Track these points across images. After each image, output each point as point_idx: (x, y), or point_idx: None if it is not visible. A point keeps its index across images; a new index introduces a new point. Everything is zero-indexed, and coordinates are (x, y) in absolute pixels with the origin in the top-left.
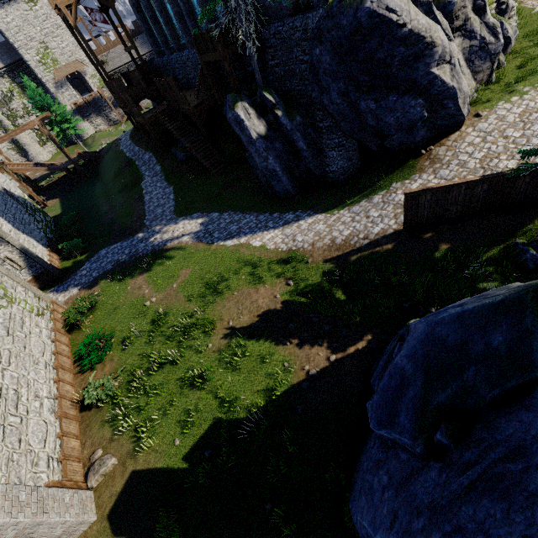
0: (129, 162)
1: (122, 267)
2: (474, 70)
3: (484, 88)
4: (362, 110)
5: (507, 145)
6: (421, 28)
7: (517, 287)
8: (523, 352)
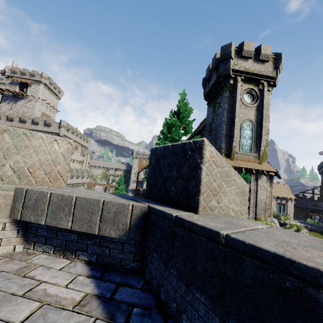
0: None
1: None
2: None
3: None
4: None
5: None
6: None
7: None
8: None
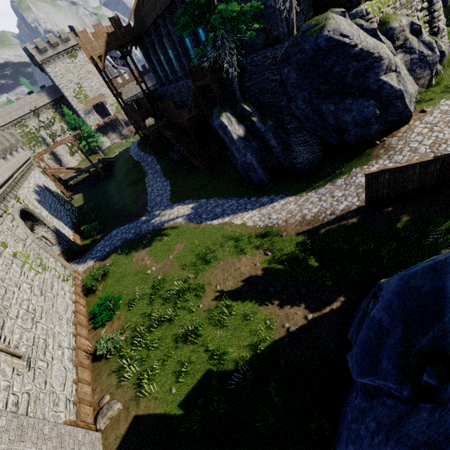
0: (136, 164)
1: (129, 243)
2: (416, 77)
3: (426, 90)
4: (324, 112)
5: None
6: (370, 46)
7: None
8: None
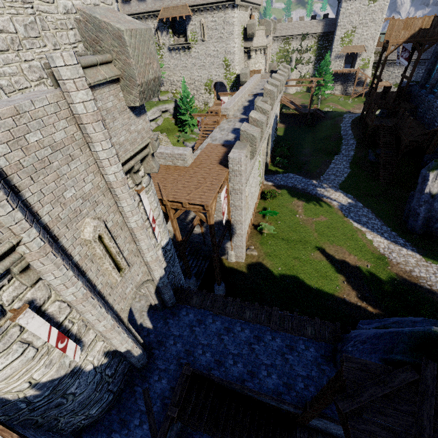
0: (339, 137)
1: (295, 190)
2: None
3: None
4: None
5: None
6: None
7: None
8: None
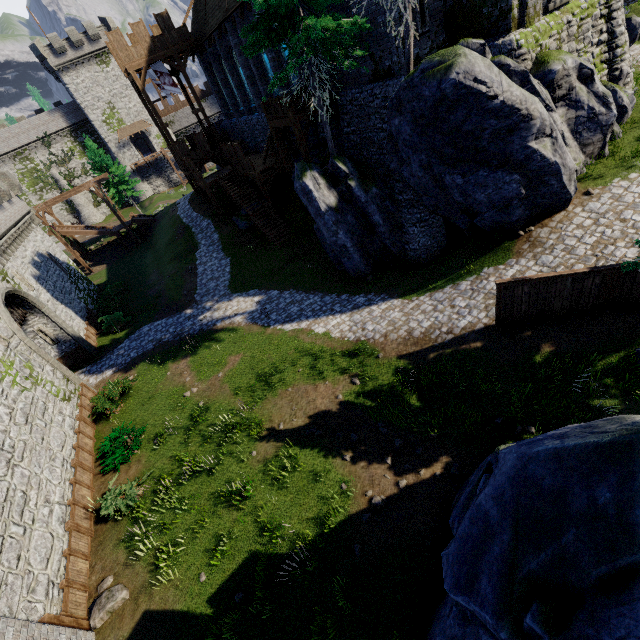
0: (185, 229)
1: (164, 348)
2: (582, 142)
3: (595, 162)
4: (447, 185)
5: (625, 229)
6: (515, 100)
7: (631, 423)
8: (638, 519)
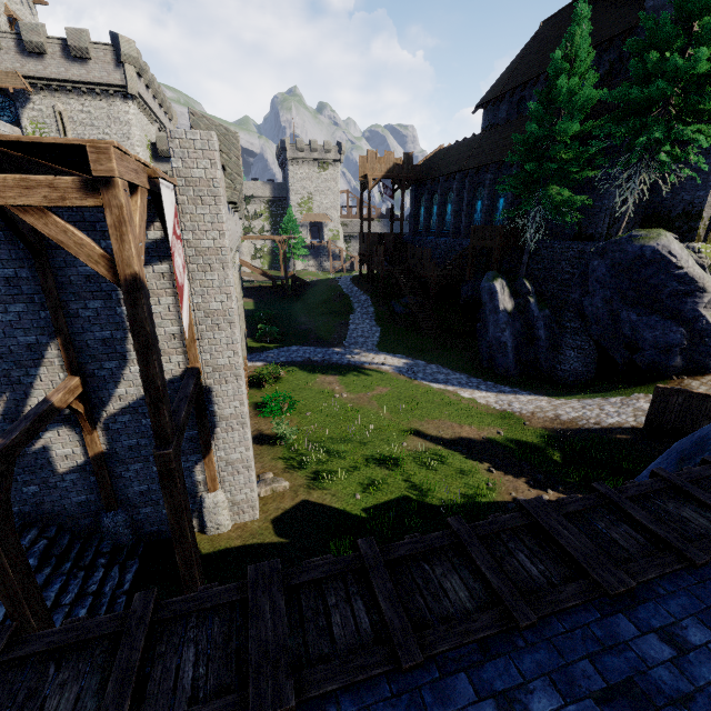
0: (344, 296)
1: (313, 364)
2: None
3: None
4: (621, 318)
5: None
6: (695, 275)
7: None
8: None
